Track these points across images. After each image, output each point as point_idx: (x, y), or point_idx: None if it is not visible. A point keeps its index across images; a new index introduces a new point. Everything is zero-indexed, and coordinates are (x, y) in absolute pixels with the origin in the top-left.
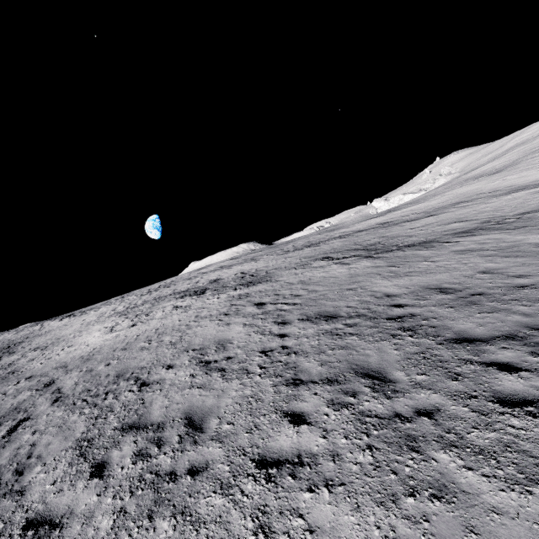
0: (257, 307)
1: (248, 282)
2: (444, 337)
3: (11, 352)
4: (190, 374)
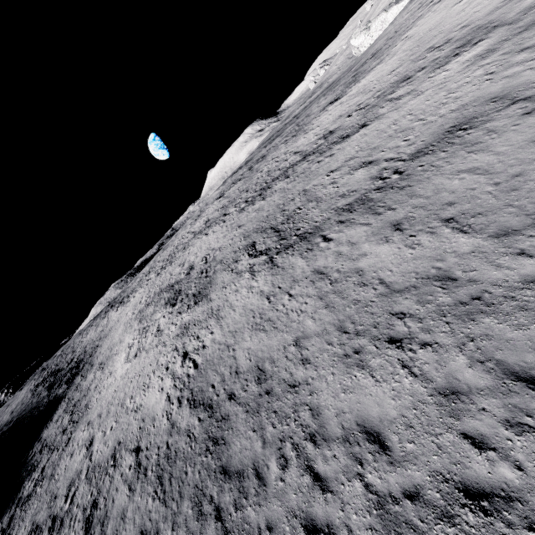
0: (181, 362)
1: (198, 292)
2: (221, 462)
3: (92, 364)
4: (130, 464)
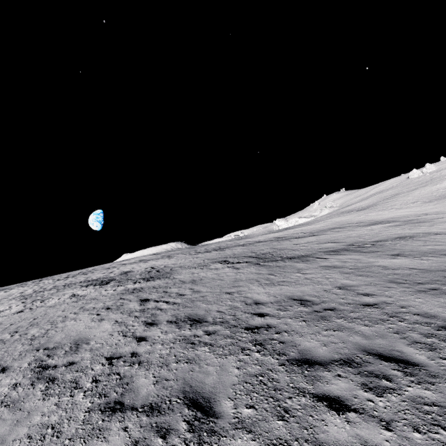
0: (140, 303)
1: (150, 277)
2: (288, 356)
3: None
4: (15, 383)
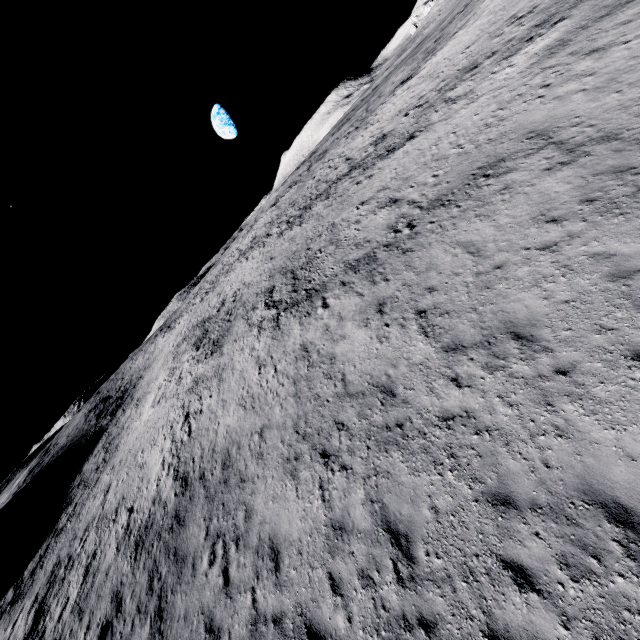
0: (182, 424)
1: (217, 340)
2: (176, 543)
3: (132, 398)
4: (123, 523)
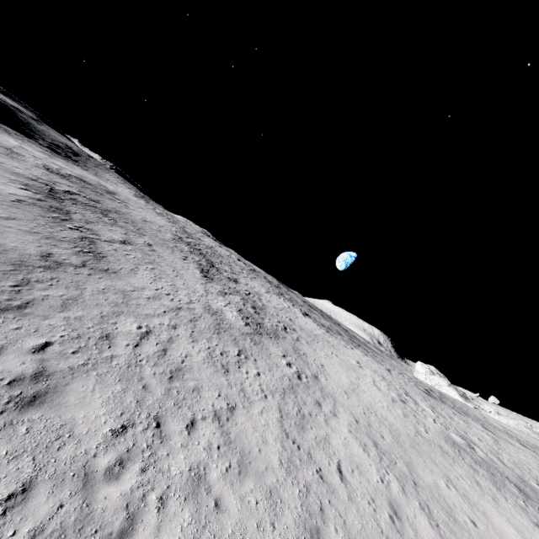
0: None
1: (65, 176)
2: None
3: (59, 157)
4: None
